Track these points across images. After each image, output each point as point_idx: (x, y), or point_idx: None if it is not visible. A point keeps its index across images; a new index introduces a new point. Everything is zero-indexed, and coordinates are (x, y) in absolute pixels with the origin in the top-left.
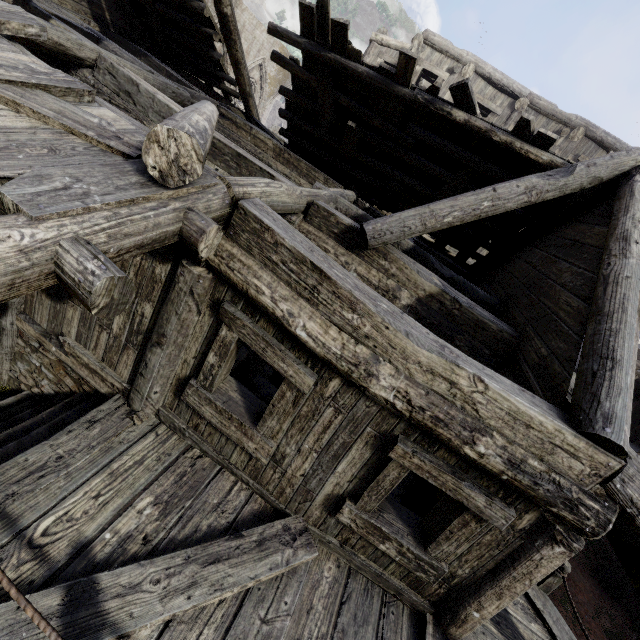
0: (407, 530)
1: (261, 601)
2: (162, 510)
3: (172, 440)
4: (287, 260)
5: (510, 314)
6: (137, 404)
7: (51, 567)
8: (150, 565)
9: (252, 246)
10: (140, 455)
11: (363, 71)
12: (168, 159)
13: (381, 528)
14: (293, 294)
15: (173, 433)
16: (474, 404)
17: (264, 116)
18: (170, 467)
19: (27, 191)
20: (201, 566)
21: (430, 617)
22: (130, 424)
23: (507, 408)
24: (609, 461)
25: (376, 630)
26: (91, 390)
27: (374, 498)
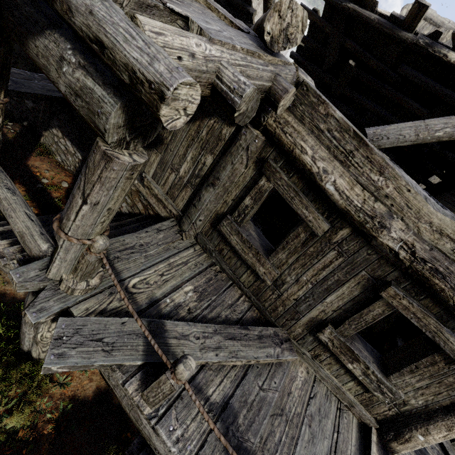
0: (372, 359)
1: (259, 375)
2: (198, 296)
3: (203, 256)
4: (333, 128)
5: None
6: (186, 226)
7: (138, 307)
8: (194, 326)
9: (305, 116)
10: (185, 259)
11: (375, 18)
12: (281, 27)
13: (354, 351)
14: (330, 156)
15: (204, 252)
16: None
17: None
18: (202, 272)
19: (203, 25)
20: (224, 338)
21: (374, 430)
22: (180, 238)
23: None
24: None
25: (333, 425)
26: (154, 214)
27: (353, 327)
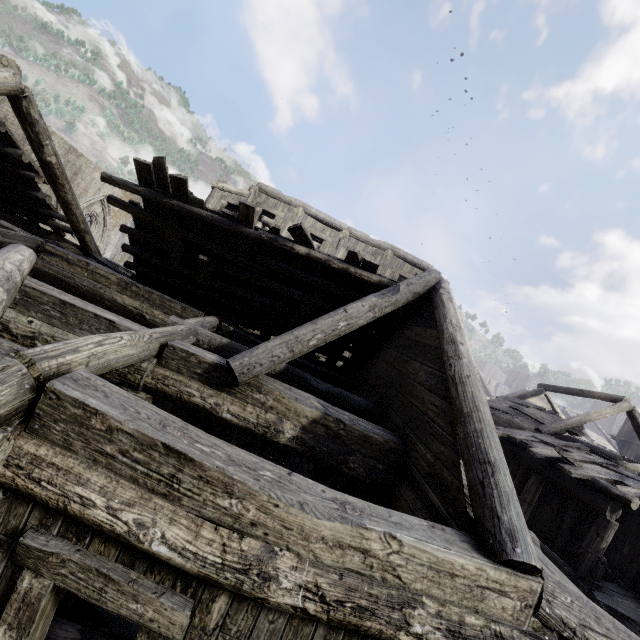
0: None
1: None
2: None
3: None
4: (128, 448)
5: (388, 416)
6: None
7: None
8: None
9: (72, 439)
10: None
11: (208, 215)
12: None
13: None
14: (142, 493)
15: None
16: (394, 569)
17: (111, 242)
18: None
19: None
20: None
21: None
22: None
23: (427, 561)
24: (531, 585)
25: None
26: None
27: None
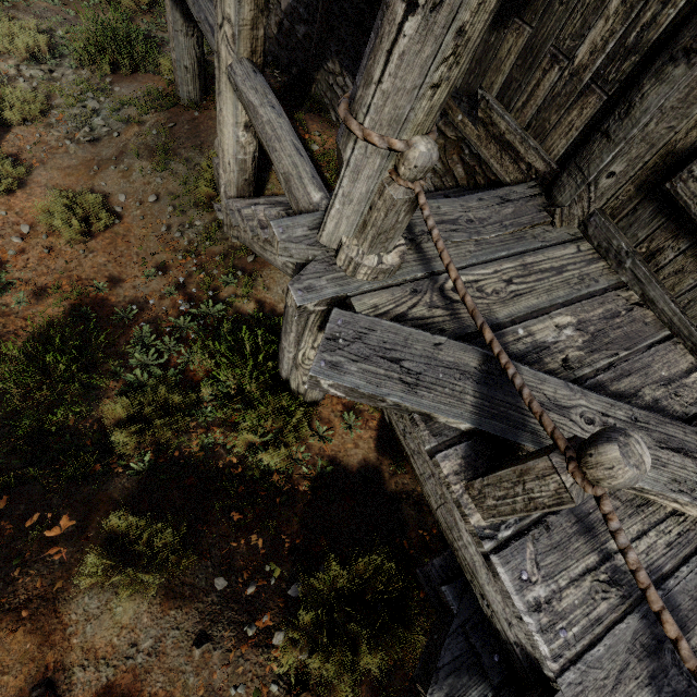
0: None
1: None
2: (586, 341)
3: (598, 265)
4: None
5: None
6: (566, 194)
7: (461, 327)
8: (580, 395)
9: None
10: (557, 263)
11: None
12: None
13: None
14: None
15: (600, 258)
16: None
17: None
18: (596, 296)
19: None
20: (655, 443)
21: None
22: (548, 220)
23: None
24: None
25: None
26: (486, 182)
27: None
